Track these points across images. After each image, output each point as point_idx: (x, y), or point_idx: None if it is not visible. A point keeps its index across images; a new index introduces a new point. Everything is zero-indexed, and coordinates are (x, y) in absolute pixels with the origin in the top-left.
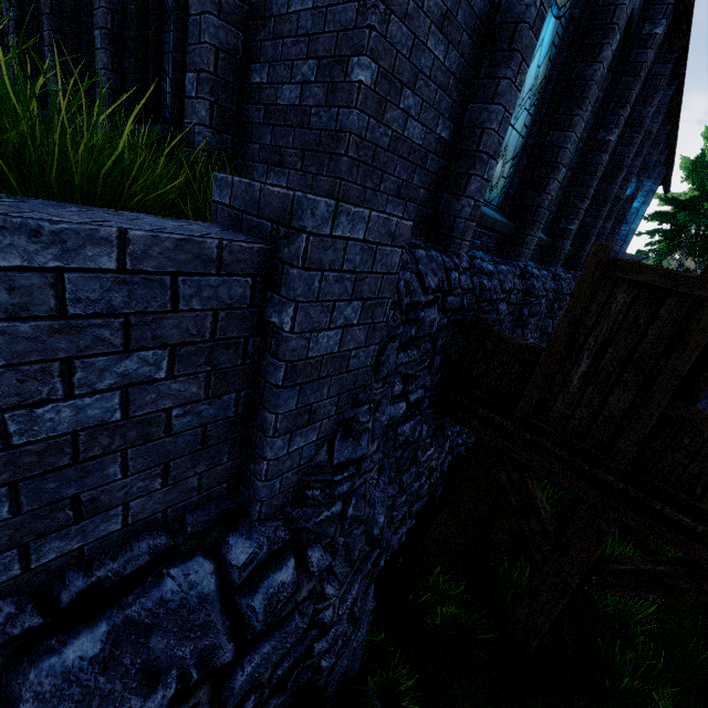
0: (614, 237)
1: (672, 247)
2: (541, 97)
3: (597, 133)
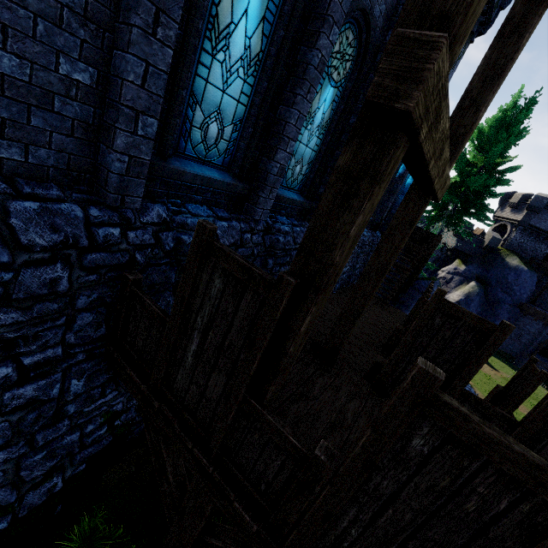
0: (389, 204)
1: (438, 216)
2: (262, 70)
3: (350, 117)
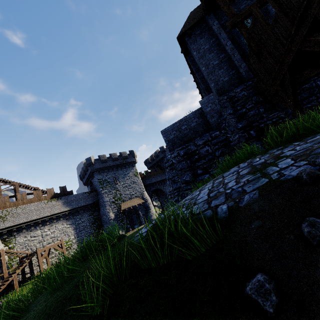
0: None
1: None
2: None
3: None
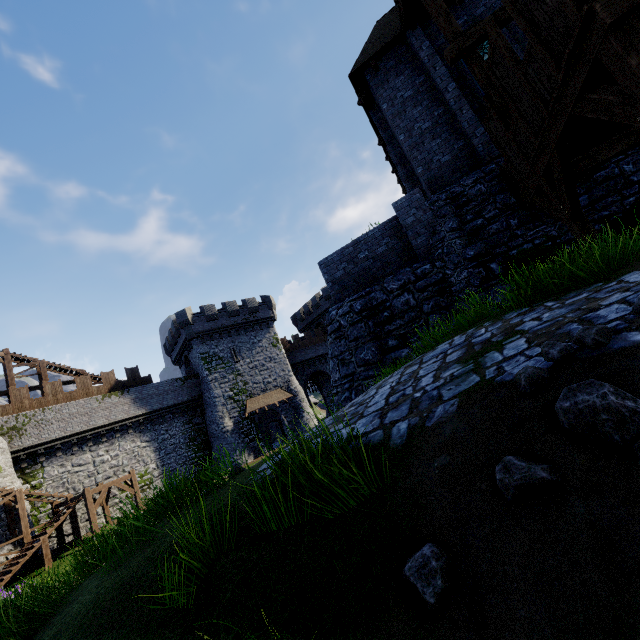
0: None
1: None
2: None
3: None
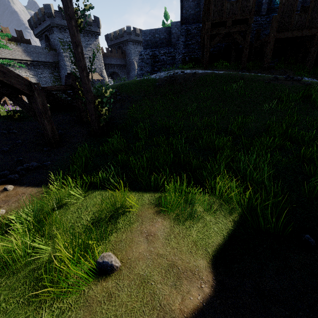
0: None
1: None
2: None
3: None
